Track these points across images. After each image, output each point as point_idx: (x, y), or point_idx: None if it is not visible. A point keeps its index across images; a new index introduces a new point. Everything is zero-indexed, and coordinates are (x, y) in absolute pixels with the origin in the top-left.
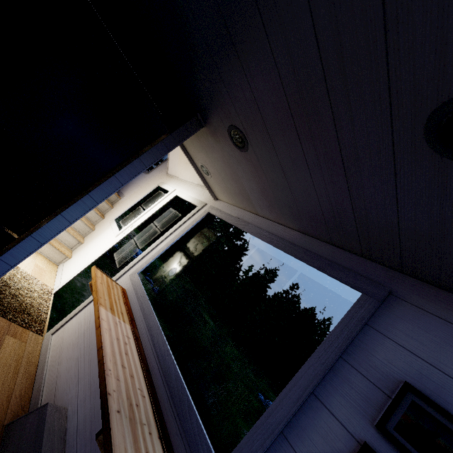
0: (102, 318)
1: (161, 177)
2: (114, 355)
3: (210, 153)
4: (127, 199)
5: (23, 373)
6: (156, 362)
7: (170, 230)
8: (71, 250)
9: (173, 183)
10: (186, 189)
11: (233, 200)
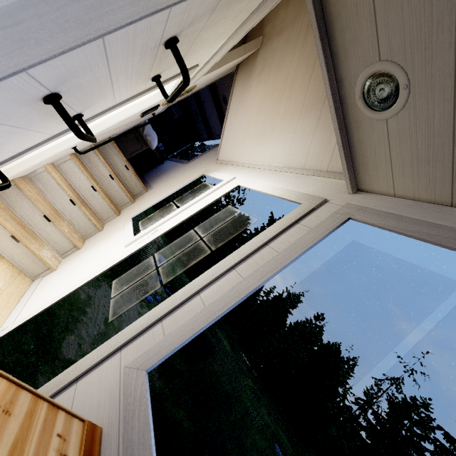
0: None
1: (207, 165)
2: None
3: None
4: (154, 191)
5: None
6: None
7: (239, 251)
8: (60, 256)
9: (228, 170)
10: (257, 176)
11: None
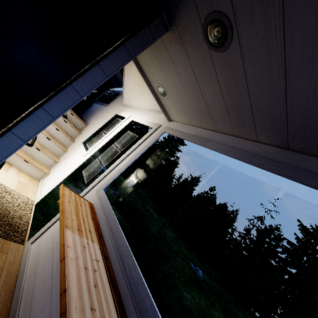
0: (67, 244)
1: (118, 107)
2: (81, 296)
3: (171, 68)
4: (91, 126)
5: (2, 285)
6: (127, 289)
7: (130, 149)
8: (49, 168)
9: (128, 111)
10: (140, 114)
11: (189, 119)
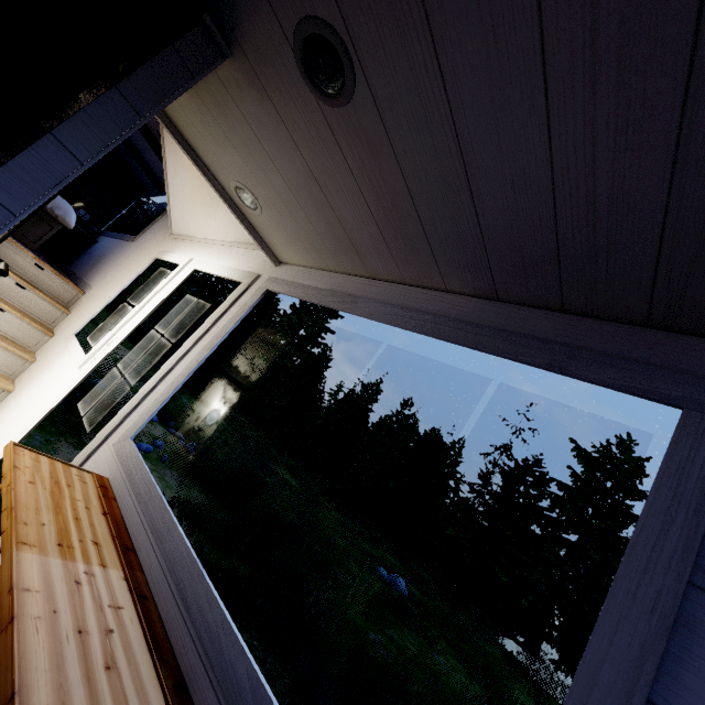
0: (24, 586)
1: (161, 242)
2: (64, 700)
3: (253, 145)
4: (96, 292)
5: None
6: (197, 653)
7: (192, 337)
8: None
9: (185, 249)
10: (213, 255)
11: (315, 257)
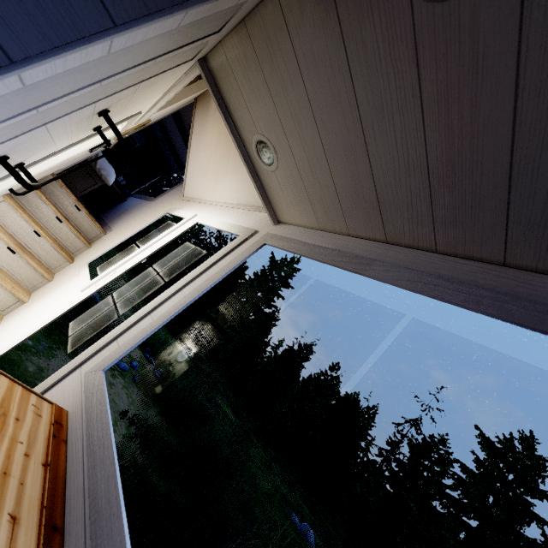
0: None
1: (173, 202)
2: None
3: (294, 86)
4: (114, 234)
5: None
6: None
7: (185, 278)
8: (1, 313)
9: (191, 208)
10: (215, 213)
11: (322, 216)
